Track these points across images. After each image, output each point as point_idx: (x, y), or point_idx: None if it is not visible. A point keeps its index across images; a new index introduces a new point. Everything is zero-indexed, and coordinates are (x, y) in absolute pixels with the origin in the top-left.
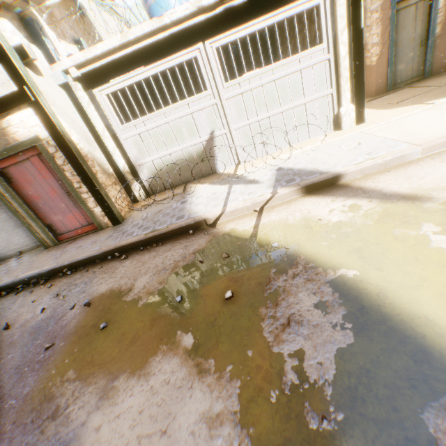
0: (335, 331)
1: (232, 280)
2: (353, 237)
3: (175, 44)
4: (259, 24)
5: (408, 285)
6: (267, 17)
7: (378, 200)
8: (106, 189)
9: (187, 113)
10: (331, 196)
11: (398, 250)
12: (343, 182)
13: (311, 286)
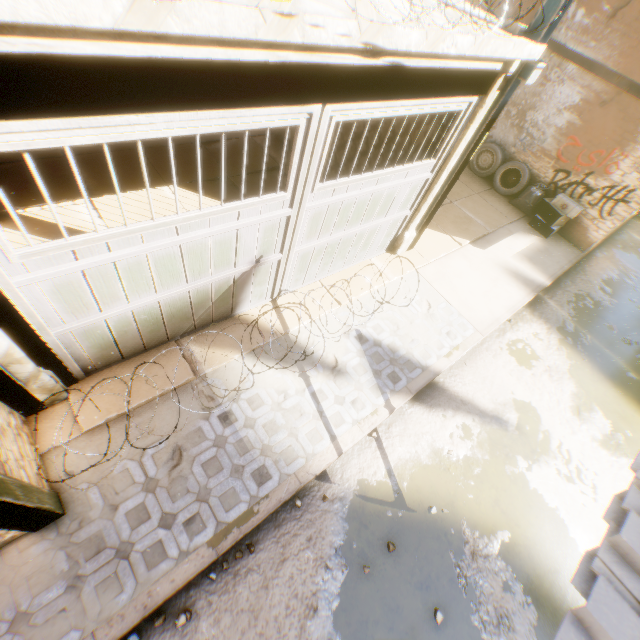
0: (526, 609)
1: (423, 587)
2: (486, 482)
3: (275, 86)
4: (406, 106)
5: (537, 537)
6: (420, 101)
7: (479, 418)
8: (6, 468)
9: (230, 229)
10: (439, 407)
11: (518, 496)
12: (437, 377)
13: (490, 563)
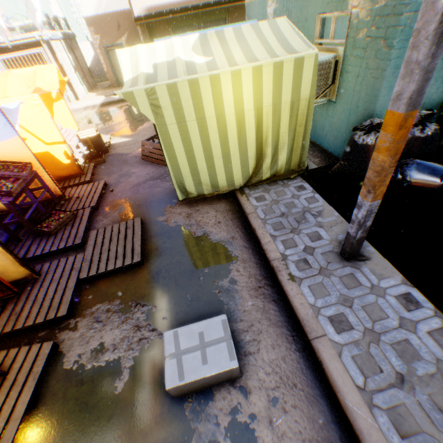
0: None
1: None
2: None
3: None
4: (18, 54)
5: None
6: (20, 53)
7: None
8: None
9: None
10: None
11: None
12: None
13: None
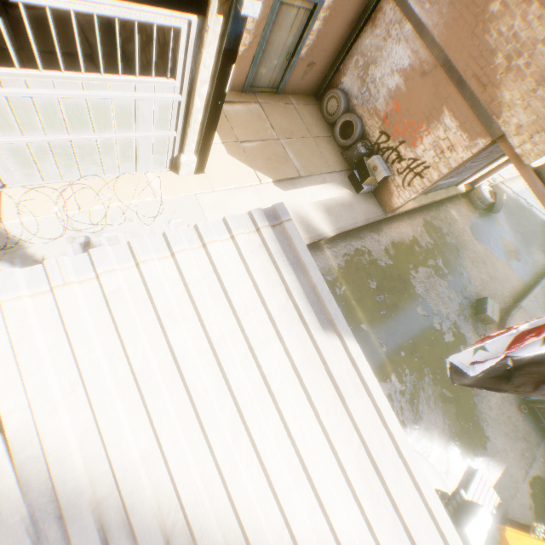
0: None
1: None
2: None
3: None
4: None
5: None
6: None
7: None
8: None
9: None
10: None
11: None
12: None
13: None
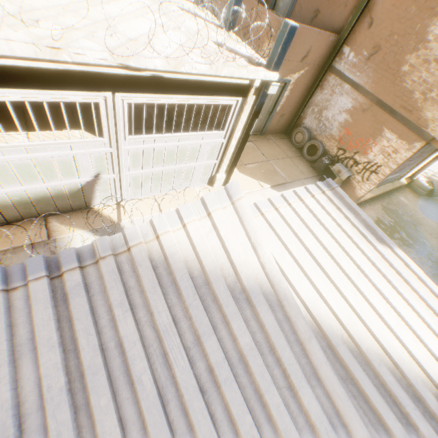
0: None
1: None
2: None
3: (70, 80)
4: (182, 98)
5: None
6: (191, 96)
7: None
8: None
9: (67, 154)
10: None
11: None
12: None
13: None
